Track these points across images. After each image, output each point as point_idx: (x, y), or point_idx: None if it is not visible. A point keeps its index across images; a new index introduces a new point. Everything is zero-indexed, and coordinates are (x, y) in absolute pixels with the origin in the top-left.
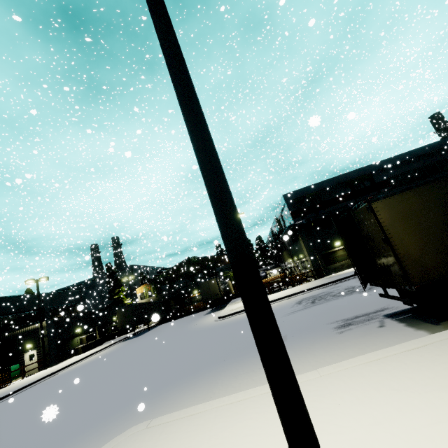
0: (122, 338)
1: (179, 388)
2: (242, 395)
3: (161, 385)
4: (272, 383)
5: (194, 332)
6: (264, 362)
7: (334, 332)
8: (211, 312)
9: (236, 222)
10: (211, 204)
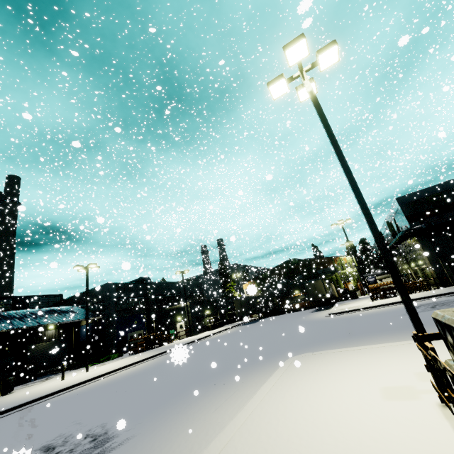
0: (239, 323)
1: (319, 346)
2: (373, 345)
3: (302, 345)
4: (402, 298)
5: (309, 322)
6: (399, 293)
7: None
8: (317, 311)
9: (388, 254)
10: (378, 248)
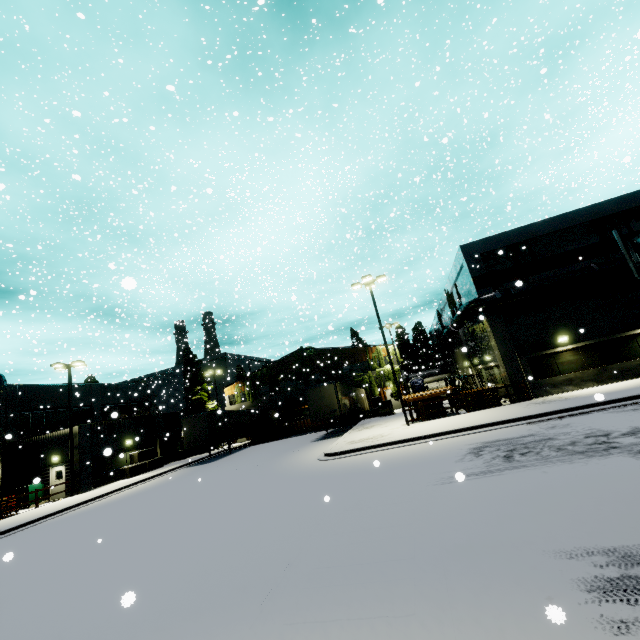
0: (190, 461)
1: None
2: None
3: None
4: None
5: (276, 477)
6: None
7: (589, 611)
8: (324, 438)
9: None
10: None
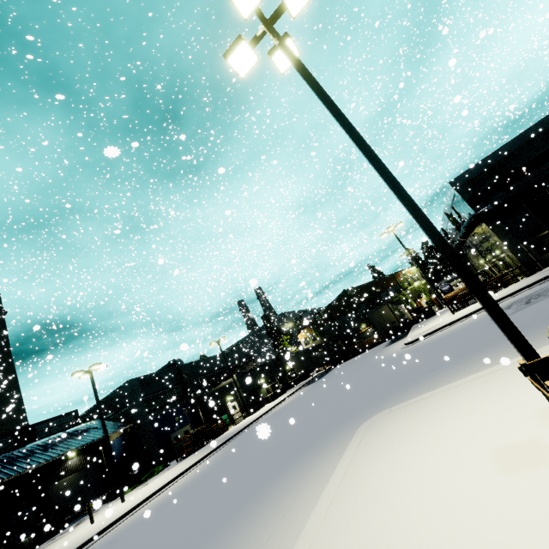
0: (303, 384)
1: (399, 395)
2: (465, 379)
3: (378, 397)
4: (489, 311)
5: (383, 361)
6: (483, 304)
7: None
8: (392, 343)
9: (451, 250)
10: (435, 245)
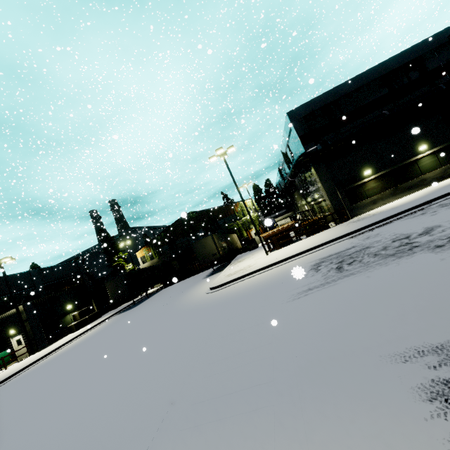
0: (120, 309)
1: None
2: None
3: None
4: None
5: (175, 313)
6: None
7: (438, 428)
8: (211, 274)
9: None
10: None
